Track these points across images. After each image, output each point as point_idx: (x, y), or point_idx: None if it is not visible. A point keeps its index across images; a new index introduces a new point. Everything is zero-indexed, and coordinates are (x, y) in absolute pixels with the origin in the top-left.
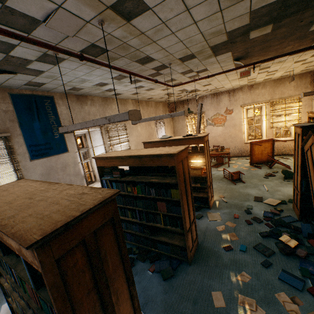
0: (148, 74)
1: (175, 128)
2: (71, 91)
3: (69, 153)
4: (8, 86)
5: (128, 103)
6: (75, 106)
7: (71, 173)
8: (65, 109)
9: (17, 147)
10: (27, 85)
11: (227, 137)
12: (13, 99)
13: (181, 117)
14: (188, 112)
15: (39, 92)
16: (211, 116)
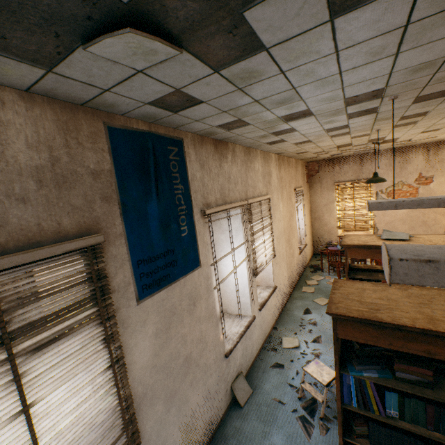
0: (428, 92)
1: (313, 203)
2: (219, 128)
3: (200, 269)
4: (109, 104)
5: (271, 159)
6: (211, 163)
7: (202, 316)
8: (198, 168)
9: (112, 272)
10: (155, 103)
11: (417, 223)
12: (112, 140)
13: (326, 185)
14: (378, 180)
15: (161, 128)
16: (387, 186)
